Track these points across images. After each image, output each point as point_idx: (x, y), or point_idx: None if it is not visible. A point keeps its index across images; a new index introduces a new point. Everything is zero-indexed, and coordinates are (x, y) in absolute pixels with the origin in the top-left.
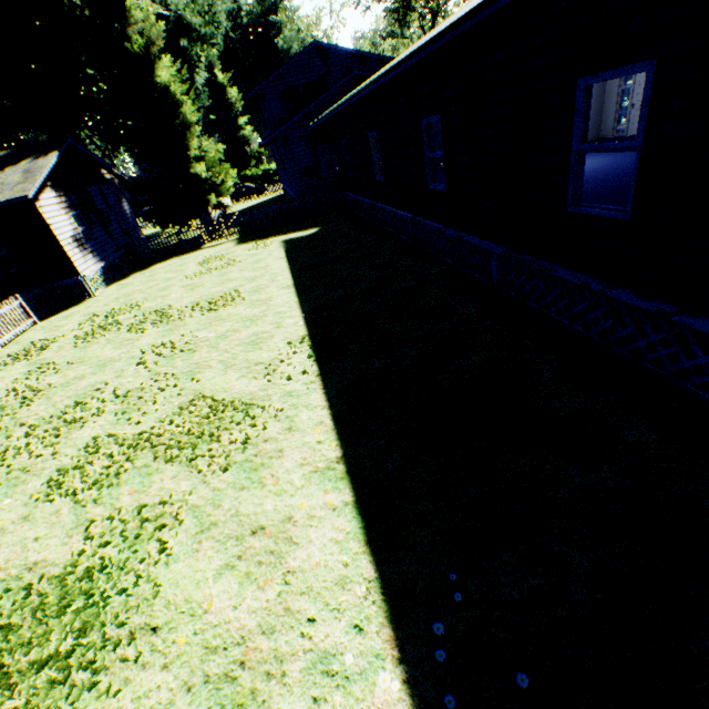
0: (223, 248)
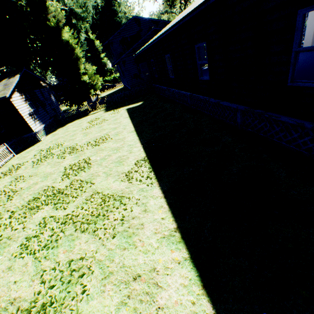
0: (98, 114)
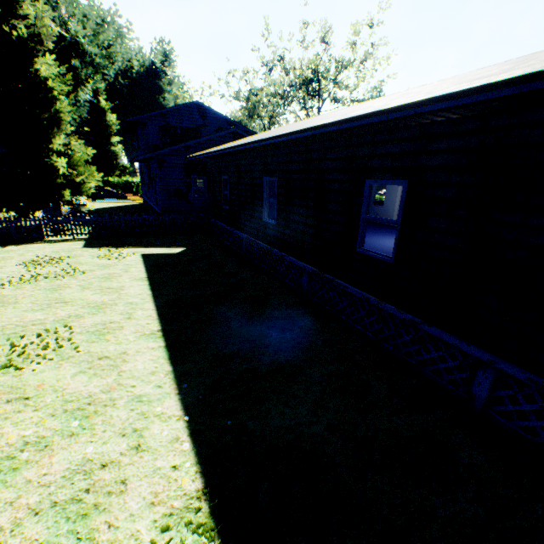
0: (65, 247)
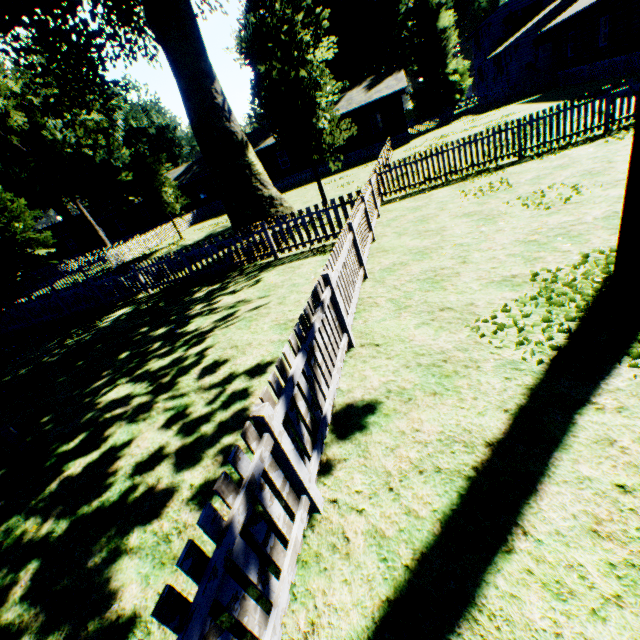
0: (469, 119)
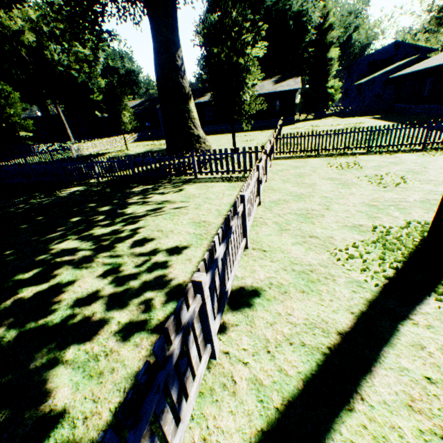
0: (335, 119)
